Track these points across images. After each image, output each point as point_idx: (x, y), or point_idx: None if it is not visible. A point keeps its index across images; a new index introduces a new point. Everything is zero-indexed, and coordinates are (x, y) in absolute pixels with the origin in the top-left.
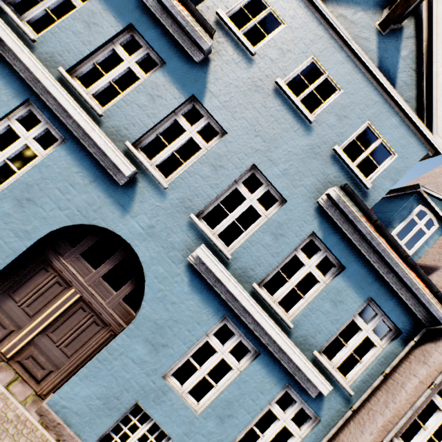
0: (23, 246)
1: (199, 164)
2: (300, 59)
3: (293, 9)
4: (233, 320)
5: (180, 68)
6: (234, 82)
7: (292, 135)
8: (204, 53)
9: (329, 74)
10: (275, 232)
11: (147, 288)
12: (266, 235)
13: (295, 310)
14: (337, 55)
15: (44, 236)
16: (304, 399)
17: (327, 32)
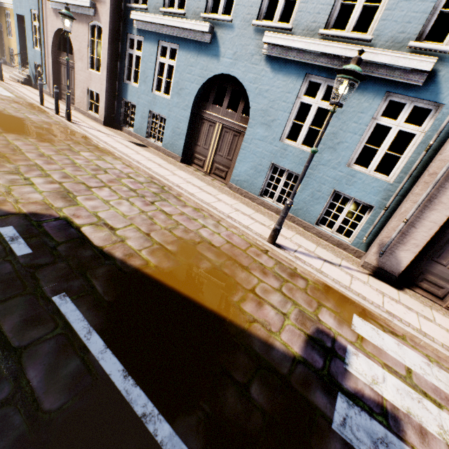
0: (188, 114)
1: None
2: None
3: None
4: (314, 73)
5: None
6: None
7: None
8: None
9: None
10: None
11: (248, 93)
12: None
13: (373, 24)
14: None
15: (194, 103)
16: (412, 95)
17: None
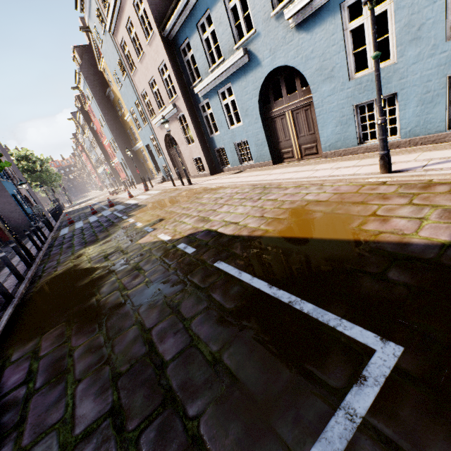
0: (260, 123)
1: None
2: None
3: None
4: None
5: None
6: None
7: None
8: None
9: None
10: None
11: (297, 68)
12: None
13: None
14: None
15: (260, 113)
16: None
17: None
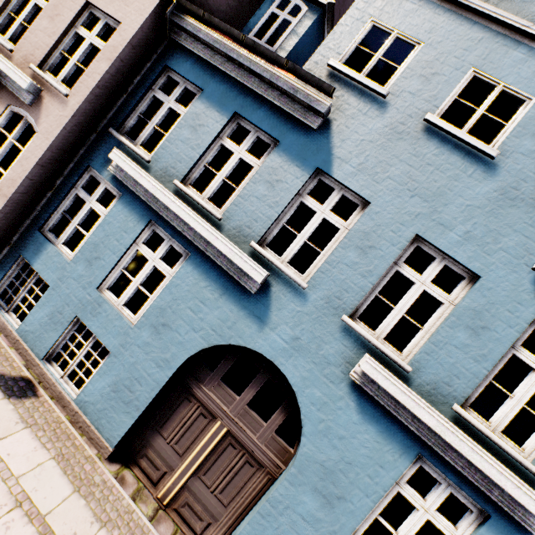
0: (164, 377)
1: (341, 250)
2: (453, 78)
3: (428, 21)
4: (433, 462)
5: (296, 141)
6: (366, 137)
7: (466, 182)
8: (323, 116)
9: (506, 84)
10: (471, 324)
11: (304, 418)
12: (459, 331)
13: None
14: (512, 54)
15: (183, 363)
16: None
17: (487, 30)
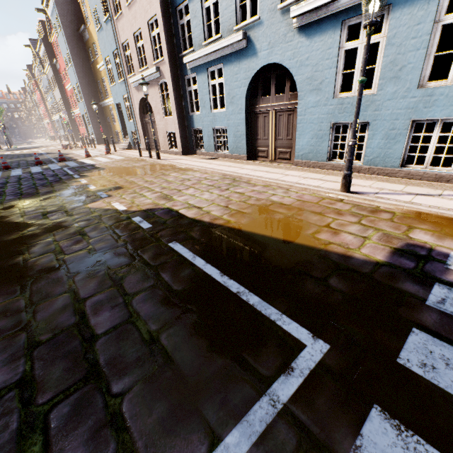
0: (243, 115)
1: None
2: None
3: None
4: (350, 16)
5: None
6: None
7: None
8: None
9: None
10: None
11: (290, 70)
12: None
13: None
14: None
15: (245, 104)
16: None
17: None
